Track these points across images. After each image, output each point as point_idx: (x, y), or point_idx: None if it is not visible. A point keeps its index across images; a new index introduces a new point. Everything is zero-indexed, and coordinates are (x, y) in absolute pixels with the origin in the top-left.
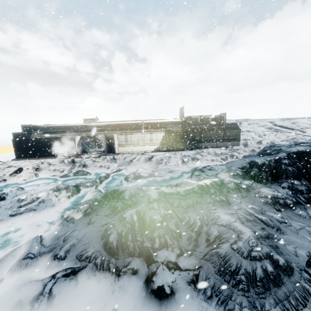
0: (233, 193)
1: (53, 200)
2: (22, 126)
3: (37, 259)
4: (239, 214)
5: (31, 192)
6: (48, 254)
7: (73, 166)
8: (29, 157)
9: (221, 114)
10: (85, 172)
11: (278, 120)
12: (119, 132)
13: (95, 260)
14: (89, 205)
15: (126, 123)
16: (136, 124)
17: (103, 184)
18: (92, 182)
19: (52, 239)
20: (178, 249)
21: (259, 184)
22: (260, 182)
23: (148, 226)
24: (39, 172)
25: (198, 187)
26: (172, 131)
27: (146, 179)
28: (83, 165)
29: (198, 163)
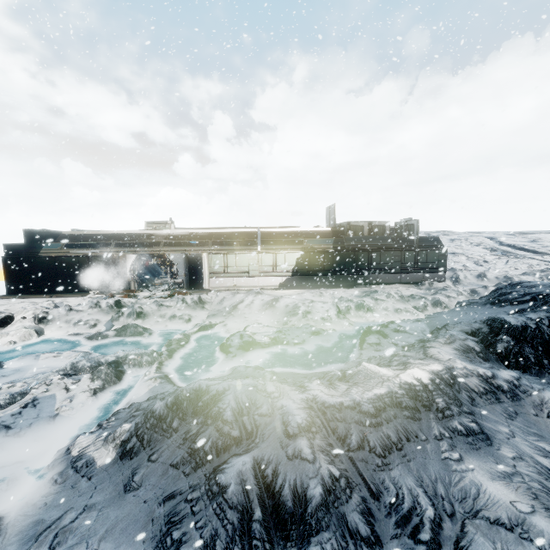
0: (482, 403)
1: (57, 400)
2: (26, 231)
3: None
4: (525, 477)
5: (17, 374)
6: None
7: (116, 316)
8: (33, 293)
9: (410, 221)
10: (139, 329)
11: (504, 235)
12: (212, 249)
13: None
14: (134, 427)
15: (226, 231)
16: (246, 235)
17: (175, 358)
18: (152, 354)
19: (24, 535)
20: None
21: (529, 377)
22: (525, 370)
23: (291, 519)
24: (46, 325)
25: (405, 391)
26: (316, 251)
27: (266, 348)
28: (137, 314)
29: (369, 315)
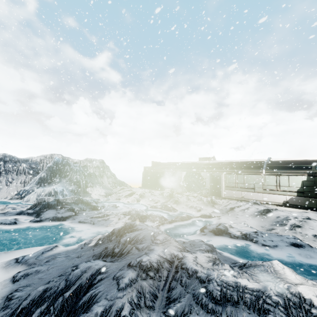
0: None
1: (113, 221)
2: (152, 162)
3: (16, 266)
4: None
5: (117, 211)
6: (26, 266)
7: (167, 200)
8: (148, 187)
9: None
10: (170, 208)
11: None
12: (228, 171)
13: (3, 310)
14: (106, 235)
15: (242, 161)
16: (257, 163)
17: (172, 225)
18: (161, 218)
19: (53, 254)
20: None
21: None
22: None
23: (72, 313)
24: (142, 199)
25: (284, 302)
26: None
27: (233, 239)
28: (175, 201)
29: None
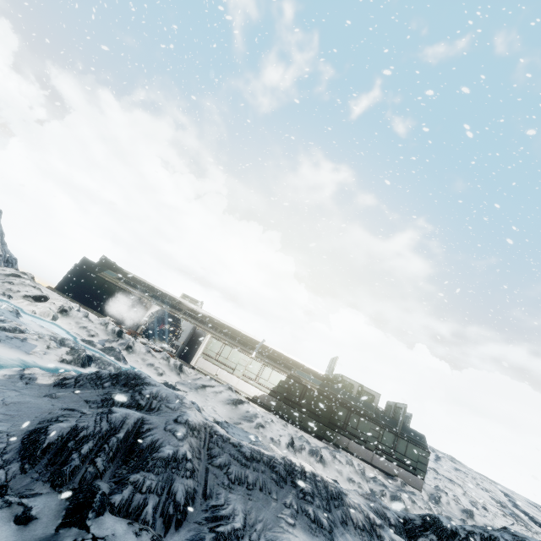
0: (353, 533)
1: (37, 348)
2: (104, 257)
3: None
4: None
5: (24, 325)
6: None
7: (112, 339)
8: (71, 297)
9: (399, 403)
10: (121, 356)
11: (524, 501)
12: (217, 334)
13: None
14: (78, 375)
15: (236, 329)
16: (250, 340)
17: None
18: (117, 369)
19: None
20: (152, 539)
21: None
22: None
23: (138, 452)
24: (63, 317)
25: (284, 462)
26: (300, 382)
27: None
28: (127, 346)
29: (319, 467)
